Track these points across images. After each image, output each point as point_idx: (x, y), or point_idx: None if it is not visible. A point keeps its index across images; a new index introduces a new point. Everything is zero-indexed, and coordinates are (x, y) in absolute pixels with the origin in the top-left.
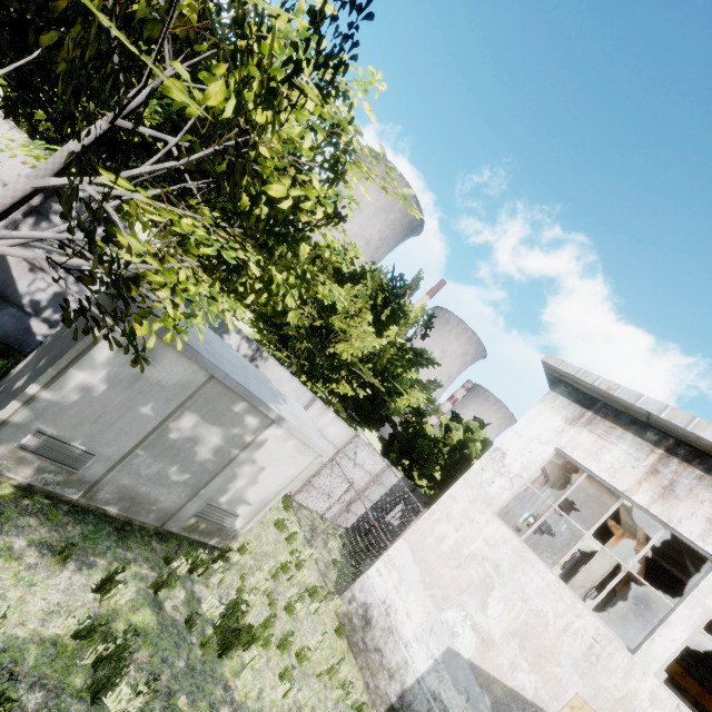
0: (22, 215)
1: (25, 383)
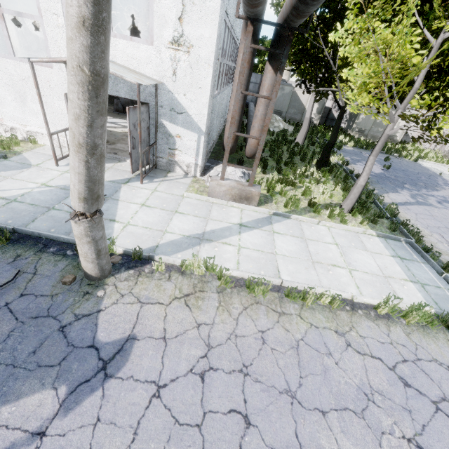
0: (333, 103)
1: (353, 122)
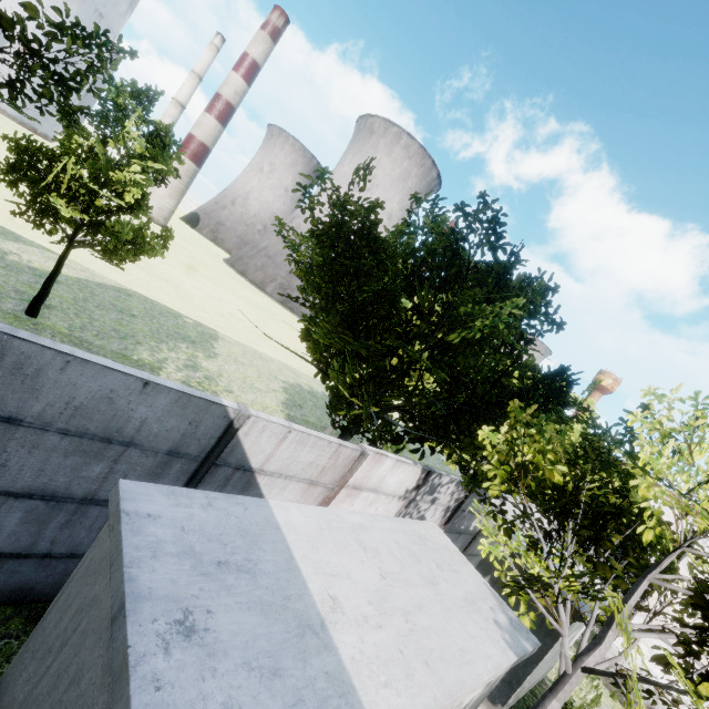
0: (404, 507)
1: None
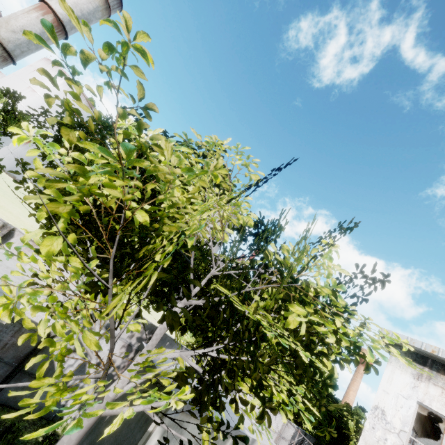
0: None
1: None
